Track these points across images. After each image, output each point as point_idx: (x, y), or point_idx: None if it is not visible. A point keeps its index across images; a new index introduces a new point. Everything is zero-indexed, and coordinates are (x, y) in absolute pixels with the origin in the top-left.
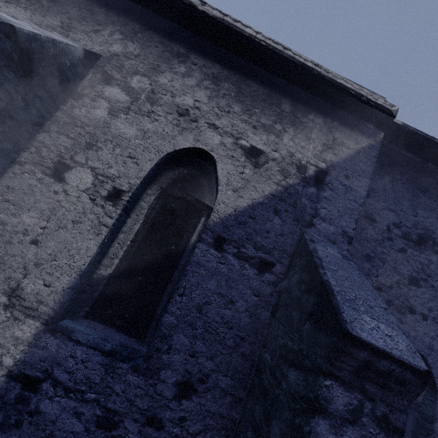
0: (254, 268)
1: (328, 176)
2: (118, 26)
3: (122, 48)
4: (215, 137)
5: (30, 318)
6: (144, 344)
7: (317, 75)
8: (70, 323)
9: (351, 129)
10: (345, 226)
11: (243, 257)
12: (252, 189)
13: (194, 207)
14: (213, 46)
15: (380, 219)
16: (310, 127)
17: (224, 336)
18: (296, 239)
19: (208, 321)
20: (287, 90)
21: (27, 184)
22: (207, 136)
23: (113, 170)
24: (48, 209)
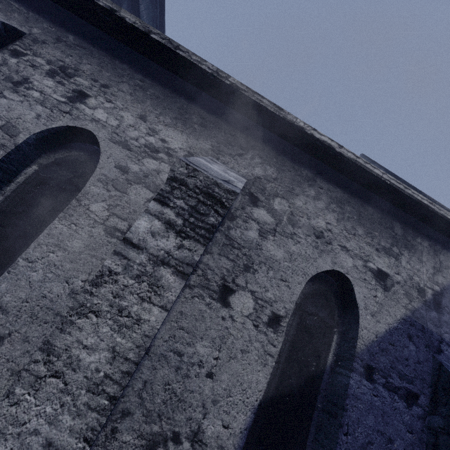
0: (403, 400)
1: (443, 300)
2: (257, 150)
3: (263, 171)
4: (348, 259)
5: None
6: None
7: (430, 210)
8: None
9: None
10: None
11: (392, 388)
12: (386, 313)
13: (326, 324)
14: (333, 172)
15: None
16: (420, 250)
17: None
18: (431, 367)
19: None
20: (395, 214)
21: (197, 309)
22: (341, 258)
23: (270, 294)
24: (219, 336)
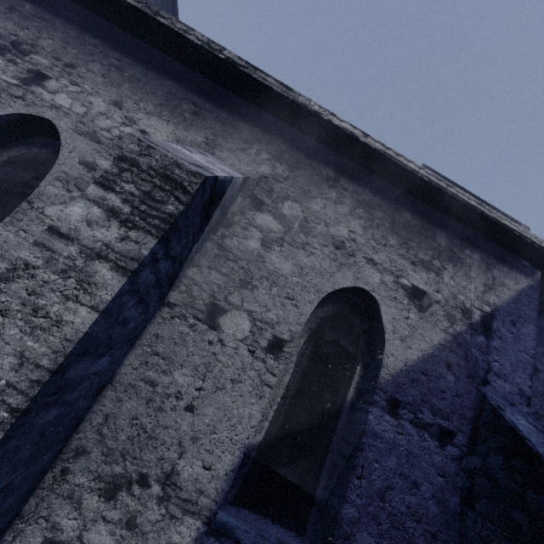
0: (435, 439)
1: (495, 322)
2: (264, 144)
3: (270, 169)
4: (375, 274)
5: (189, 515)
6: (304, 540)
7: (479, 214)
8: (219, 514)
9: (508, 266)
10: (520, 384)
11: (421, 425)
12: (419, 337)
13: (347, 353)
14: (362, 170)
15: (543, 367)
16: (468, 264)
17: (413, 532)
18: (473, 401)
19: (393, 512)
20: (439, 221)
21: (177, 332)
22: (366, 273)
23: (272, 314)
24: (203, 364)
